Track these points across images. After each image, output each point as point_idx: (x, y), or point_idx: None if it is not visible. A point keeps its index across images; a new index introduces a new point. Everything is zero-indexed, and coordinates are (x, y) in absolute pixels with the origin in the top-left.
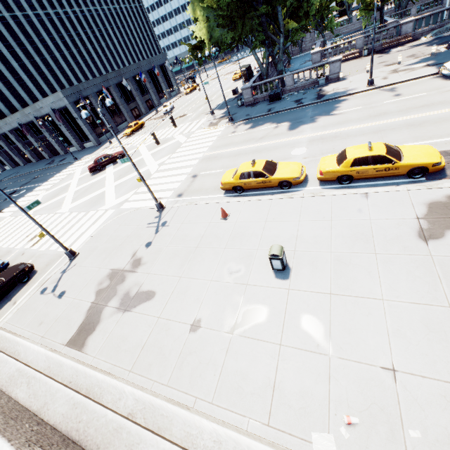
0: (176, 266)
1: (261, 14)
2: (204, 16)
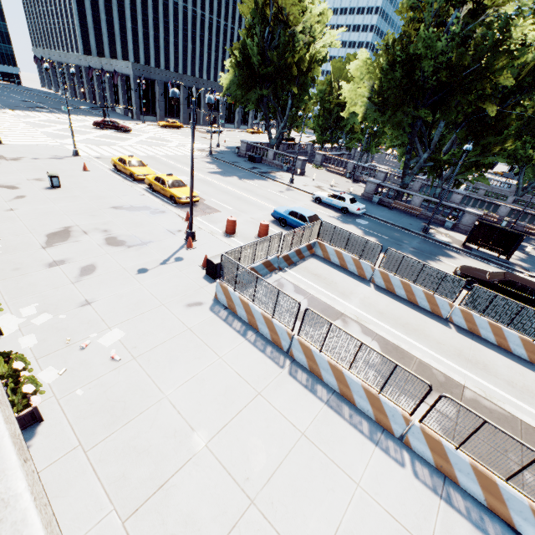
0: (26, 168)
1: (265, 96)
2: (234, 74)
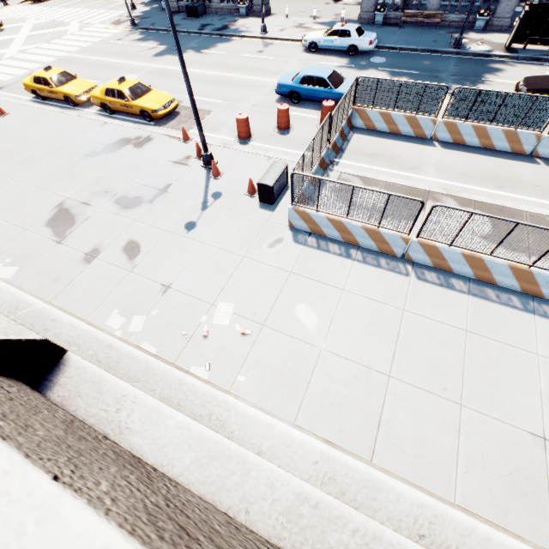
0: None
1: None
2: None
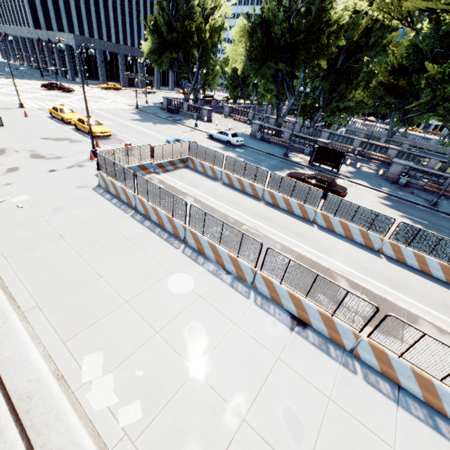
0: None
1: (175, 59)
2: (152, 42)
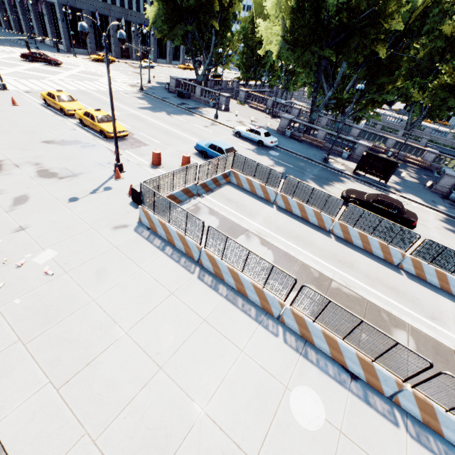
0: None
1: (189, 31)
2: (159, 7)
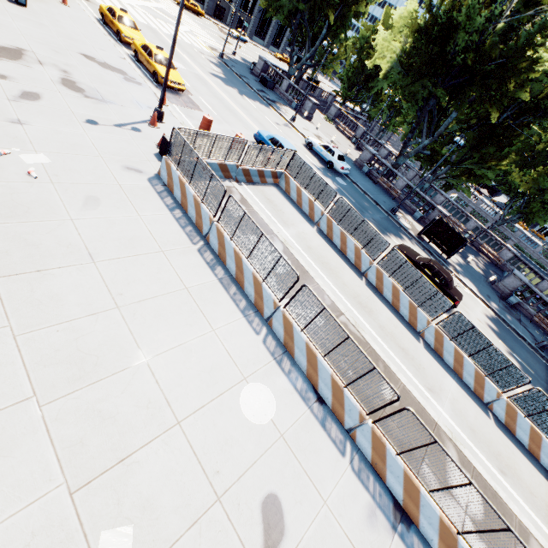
0: None
1: (299, 11)
2: None
